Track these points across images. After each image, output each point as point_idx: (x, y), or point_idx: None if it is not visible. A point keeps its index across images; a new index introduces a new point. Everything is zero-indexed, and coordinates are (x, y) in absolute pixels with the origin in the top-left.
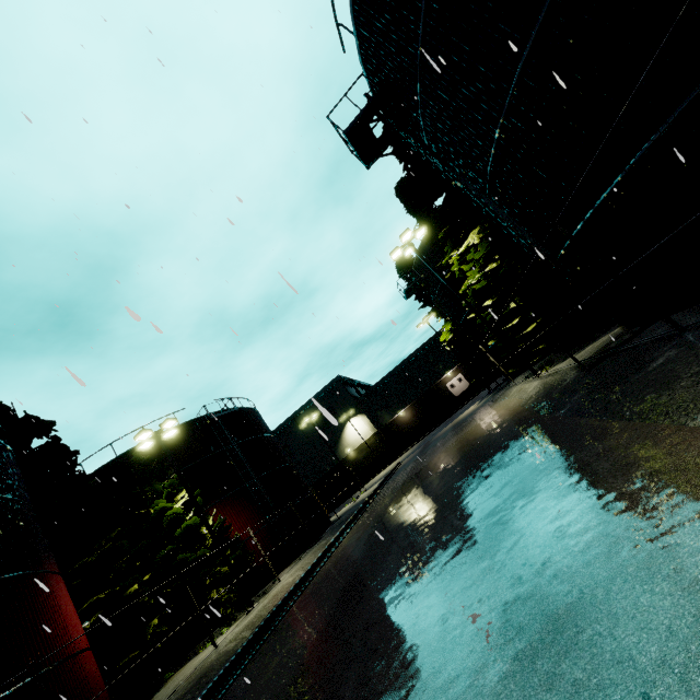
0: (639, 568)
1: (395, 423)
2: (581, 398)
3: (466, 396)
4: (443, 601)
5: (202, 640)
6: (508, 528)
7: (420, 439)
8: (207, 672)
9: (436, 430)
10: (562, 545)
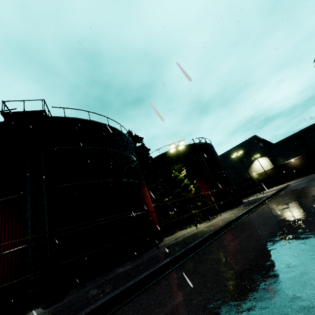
0: None
1: (286, 165)
2: None
3: None
4: None
5: (185, 226)
6: None
7: (303, 176)
8: (197, 233)
9: None
10: None
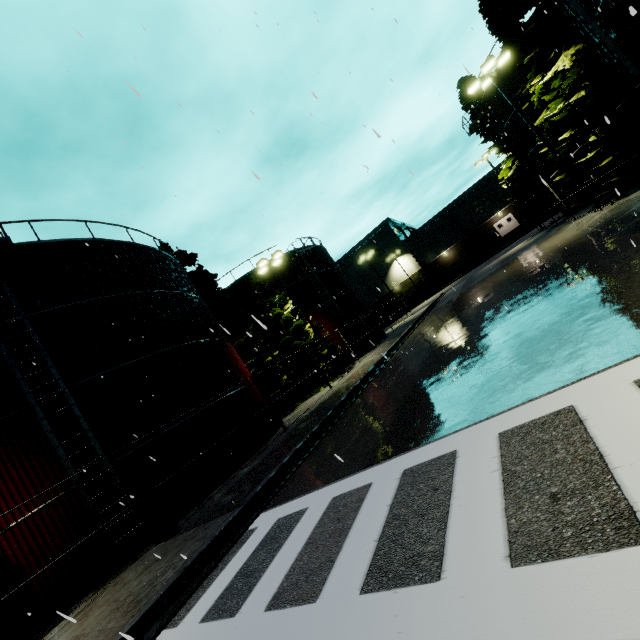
0: (639, 283)
1: (438, 262)
2: (638, 221)
3: (513, 236)
4: (519, 324)
5: (307, 394)
6: (563, 293)
7: (461, 276)
8: (335, 393)
9: (478, 268)
10: (600, 289)
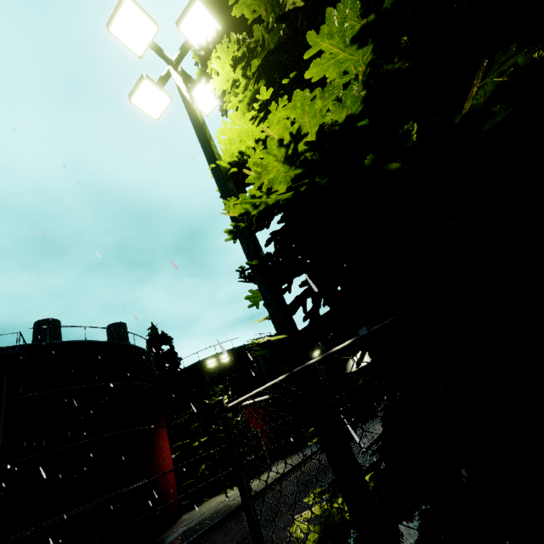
0: None
1: None
2: None
3: None
4: None
5: (227, 483)
6: None
7: None
8: (217, 512)
9: None
10: None
